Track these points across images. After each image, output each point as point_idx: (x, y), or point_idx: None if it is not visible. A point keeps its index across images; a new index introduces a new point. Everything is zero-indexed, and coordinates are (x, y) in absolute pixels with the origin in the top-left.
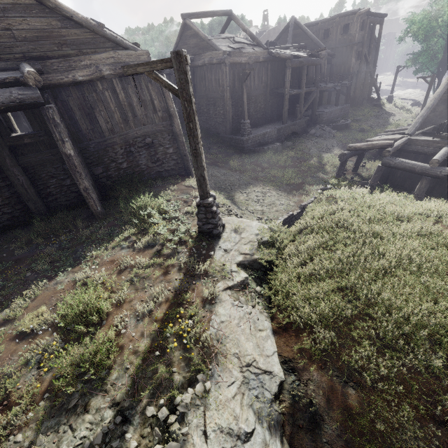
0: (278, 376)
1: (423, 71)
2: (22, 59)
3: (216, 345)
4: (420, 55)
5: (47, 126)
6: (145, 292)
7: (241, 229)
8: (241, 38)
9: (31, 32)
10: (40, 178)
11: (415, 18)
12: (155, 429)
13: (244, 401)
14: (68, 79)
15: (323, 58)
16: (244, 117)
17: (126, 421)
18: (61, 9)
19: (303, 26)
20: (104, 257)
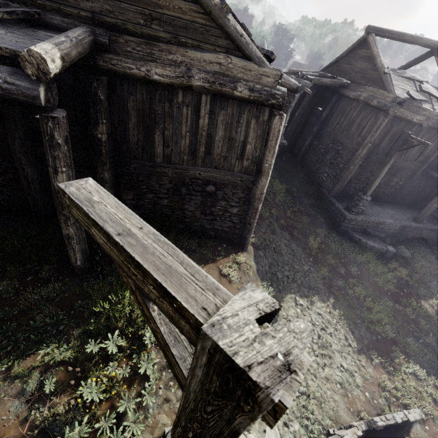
0: None
1: None
2: (88, 21)
3: None
4: None
5: (86, 120)
6: None
7: None
8: (432, 87)
9: None
10: None
11: None
12: None
13: None
14: (138, 71)
15: None
16: (366, 191)
17: None
18: None
19: None
20: None
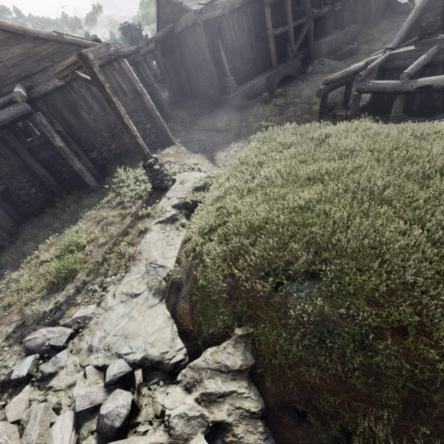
0: (169, 268)
1: None
2: (16, 82)
3: (138, 255)
4: None
5: None
6: (107, 232)
7: (185, 180)
8: None
9: (15, 59)
10: (55, 168)
11: None
12: (89, 294)
13: (143, 281)
14: (51, 87)
15: None
16: (227, 75)
17: (79, 293)
18: (29, 33)
19: None
20: (92, 216)
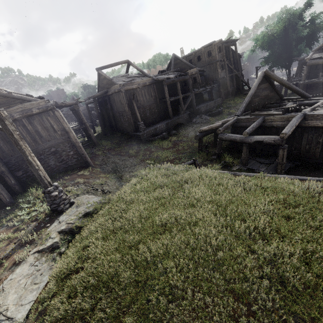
0: (17, 322)
1: (274, 66)
2: None
3: None
4: (268, 58)
5: None
6: None
7: (80, 204)
8: (134, 74)
9: None
10: None
11: (257, 37)
12: None
13: None
14: None
15: (196, 73)
16: (139, 121)
17: None
18: None
19: (180, 58)
20: None
